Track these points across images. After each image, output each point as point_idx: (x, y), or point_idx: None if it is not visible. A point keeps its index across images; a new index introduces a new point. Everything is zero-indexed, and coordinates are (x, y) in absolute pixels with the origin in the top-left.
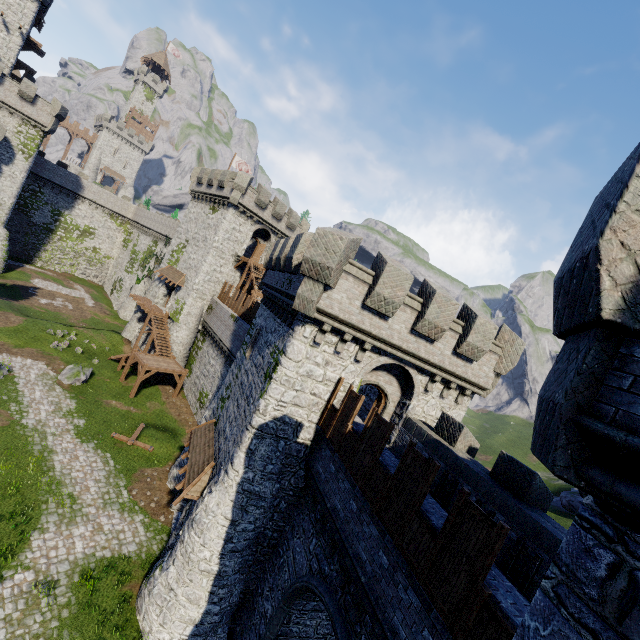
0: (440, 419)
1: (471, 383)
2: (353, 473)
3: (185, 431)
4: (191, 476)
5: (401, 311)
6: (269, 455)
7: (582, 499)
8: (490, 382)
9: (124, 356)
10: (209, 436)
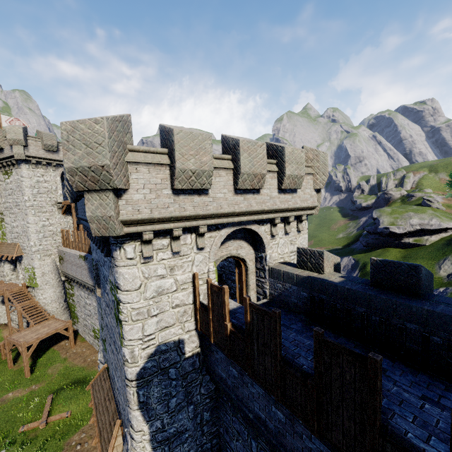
0: (298, 255)
1: (303, 209)
2: (260, 381)
3: (96, 371)
4: (103, 448)
5: (216, 177)
6: (165, 392)
7: (372, 236)
8: (315, 200)
9: (1, 345)
10: (106, 387)
